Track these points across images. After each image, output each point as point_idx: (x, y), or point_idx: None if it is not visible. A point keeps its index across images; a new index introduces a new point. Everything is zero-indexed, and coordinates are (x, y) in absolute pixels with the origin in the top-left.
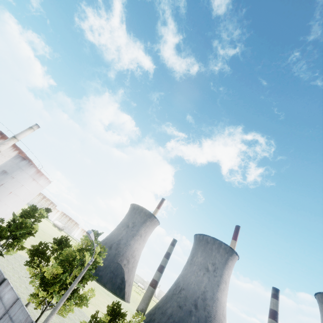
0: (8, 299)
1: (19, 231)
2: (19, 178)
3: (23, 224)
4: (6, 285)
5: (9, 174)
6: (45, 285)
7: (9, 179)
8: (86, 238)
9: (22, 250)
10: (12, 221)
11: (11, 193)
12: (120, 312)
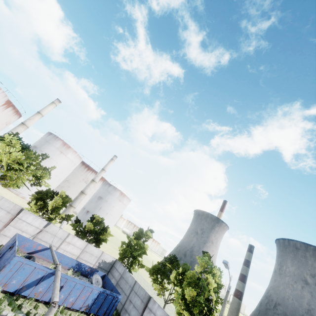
0: (160, 315)
1: (138, 252)
2: (110, 201)
3: (138, 245)
4: (154, 302)
5: (103, 199)
6: (188, 306)
7: (104, 203)
8: (202, 260)
9: (143, 267)
10: (129, 242)
11: (107, 214)
12: None
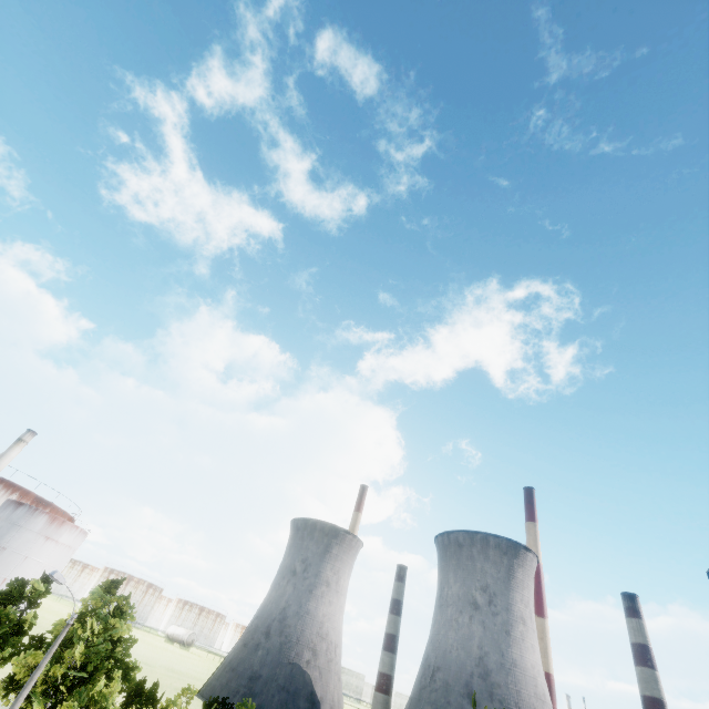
0: None
1: None
2: (17, 545)
3: (2, 618)
4: None
5: None
6: (17, 687)
7: None
8: (94, 597)
9: (5, 664)
10: None
11: (5, 581)
12: (151, 693)
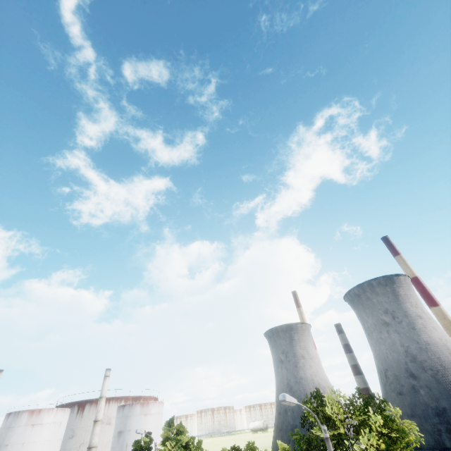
0: None
1: None
2: (134, 425)
3: None
4: None
5: (124, 431)
6: None
7: (128, 435)
8: (165, 431)
9: None
10: None
11: None
12: None
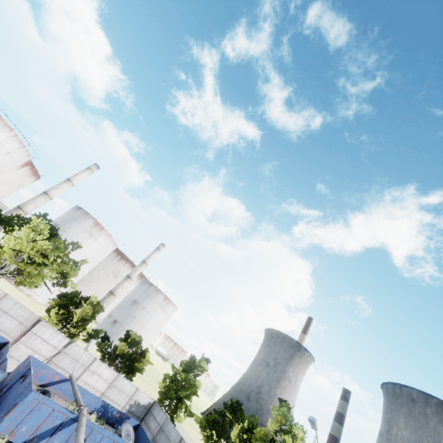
0: None
1: (187, 391)
2: (149, 308)
3: (187, 381)
4: None
5: (139, 304)
6: None
7: (140, 311)
8: (278, 412)
9: (192, 416)
10: (174, 376)
11: (142, 327)
12: None
